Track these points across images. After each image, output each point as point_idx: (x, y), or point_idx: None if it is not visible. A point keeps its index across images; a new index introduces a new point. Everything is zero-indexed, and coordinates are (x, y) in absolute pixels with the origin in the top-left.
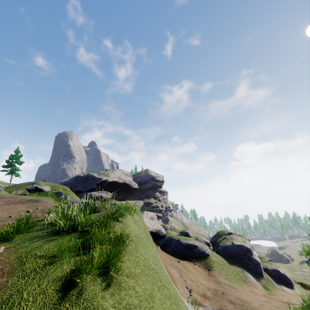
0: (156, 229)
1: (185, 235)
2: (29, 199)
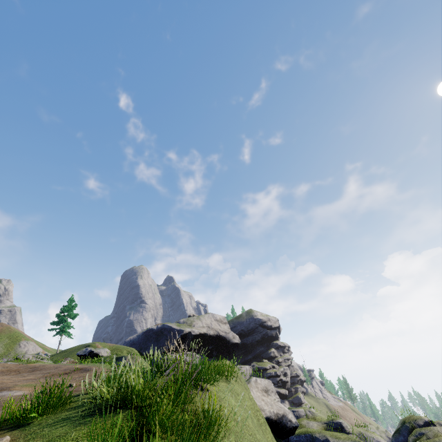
0: (276, 413)
1: (337, 430)
2: (76, 368)
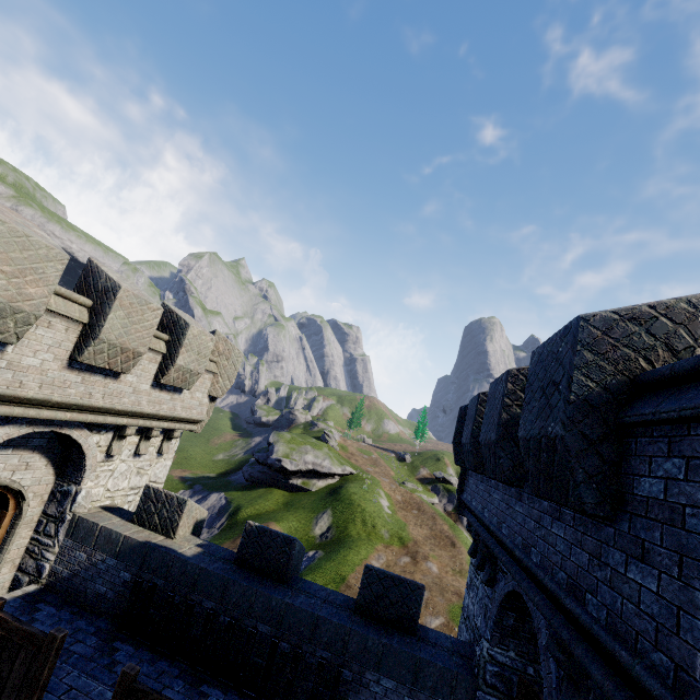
0: None
1: None
2: (446, 535)
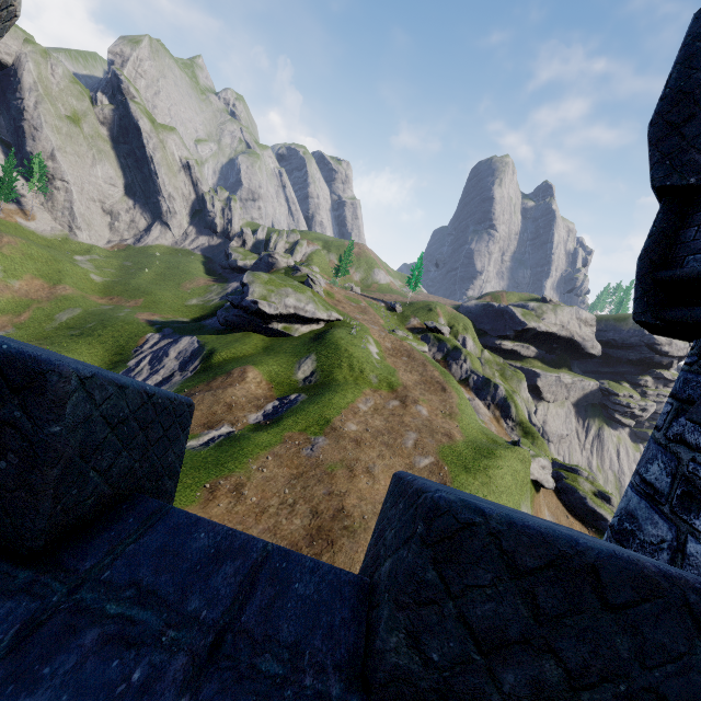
0: (541, 479)
1: (603, 498)
2: (437, 381)
